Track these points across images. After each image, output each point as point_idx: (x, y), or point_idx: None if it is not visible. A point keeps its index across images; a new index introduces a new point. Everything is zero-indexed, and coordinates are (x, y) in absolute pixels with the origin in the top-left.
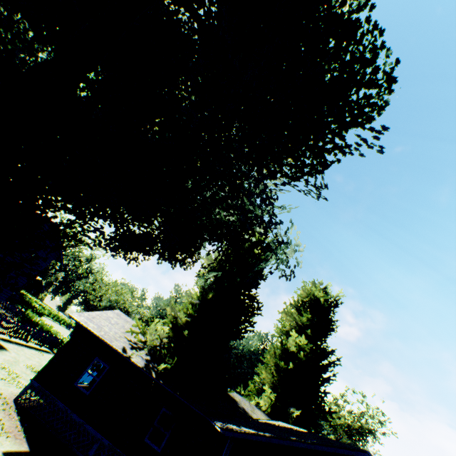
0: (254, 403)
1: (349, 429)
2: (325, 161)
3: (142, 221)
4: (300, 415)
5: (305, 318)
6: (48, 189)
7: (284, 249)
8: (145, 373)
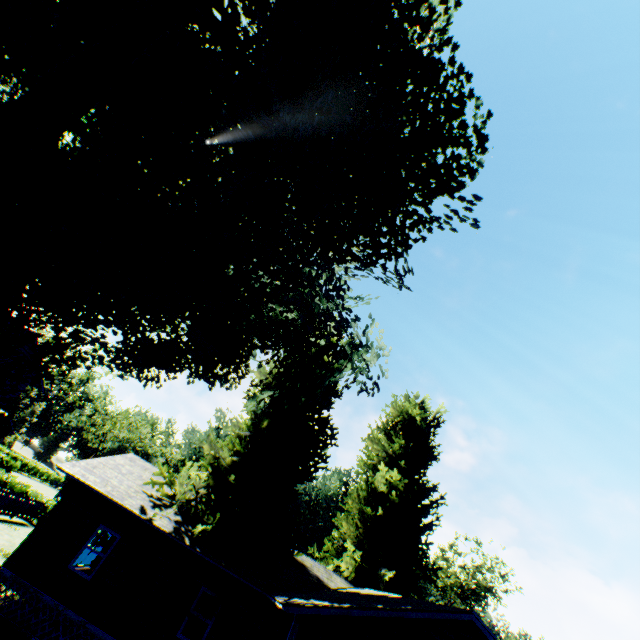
0: (333, 568)
1: (462, 590)
2: (407, 239)
3: (164, 326)
4: (394, 578)
5: (397, 444)
6: (27, 297)
7: (363, 355)
8: (175, 541)
